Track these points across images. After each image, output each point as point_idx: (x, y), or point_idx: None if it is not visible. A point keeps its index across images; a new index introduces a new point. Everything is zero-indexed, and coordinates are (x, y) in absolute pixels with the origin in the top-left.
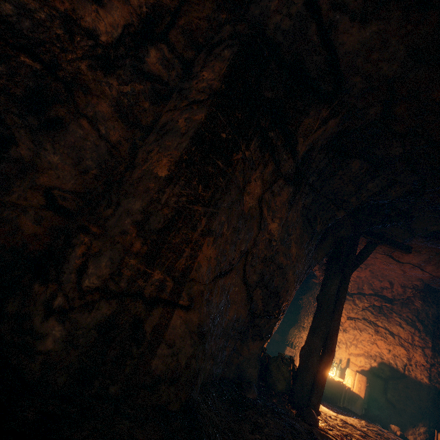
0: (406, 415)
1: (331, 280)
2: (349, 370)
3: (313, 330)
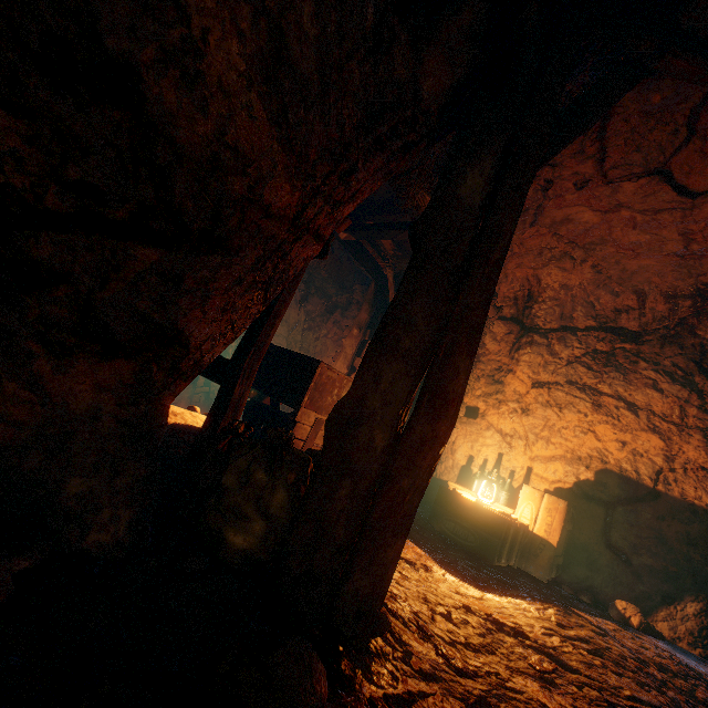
0: (654, 578)
1: (465, 159)
2: (528, 489)
3: (382, 332)
